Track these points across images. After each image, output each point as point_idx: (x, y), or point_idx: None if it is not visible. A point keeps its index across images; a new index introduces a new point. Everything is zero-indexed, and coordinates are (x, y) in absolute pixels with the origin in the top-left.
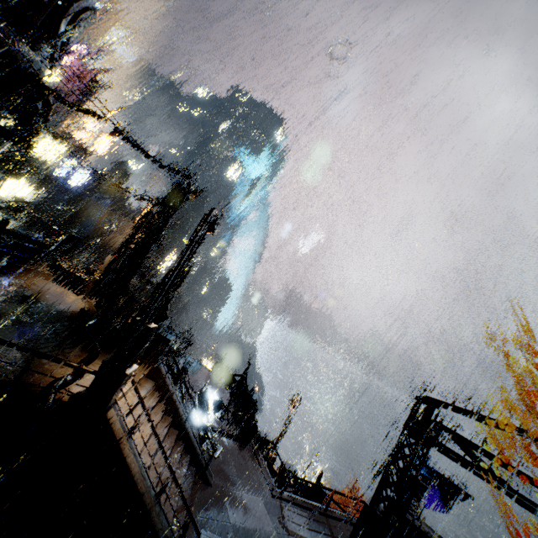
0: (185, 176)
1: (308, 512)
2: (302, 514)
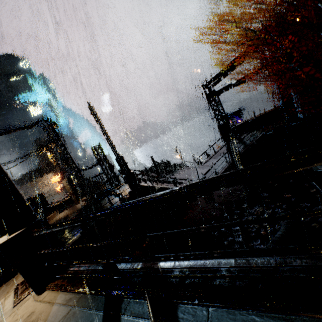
0: (42, 120)
1: (212, 158)
2: (211, 160)
